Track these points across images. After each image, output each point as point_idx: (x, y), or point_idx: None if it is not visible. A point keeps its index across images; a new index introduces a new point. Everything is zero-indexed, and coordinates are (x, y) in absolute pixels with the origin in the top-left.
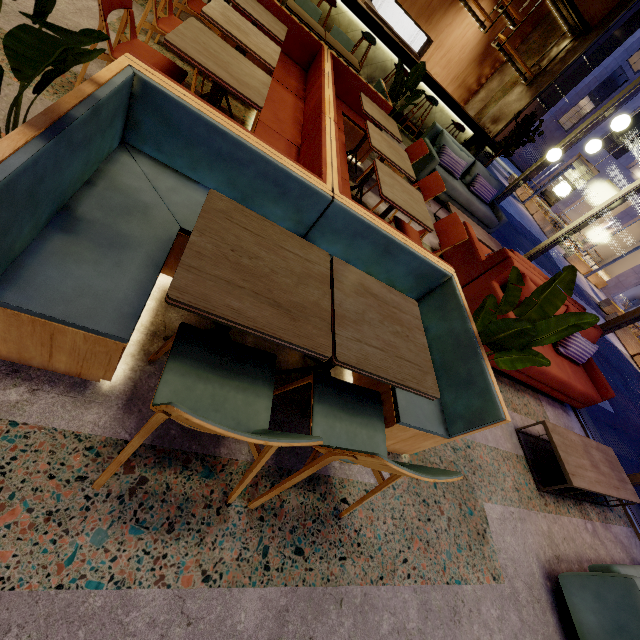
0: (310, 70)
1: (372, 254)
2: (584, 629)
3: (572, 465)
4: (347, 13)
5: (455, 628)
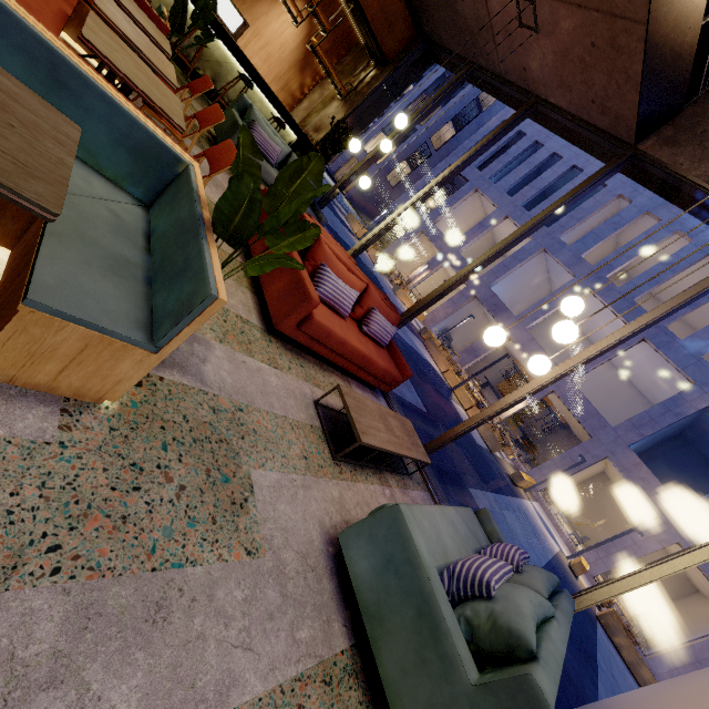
0: None
1: (30, 79)
2: (359, 581)
3: (364, 425)
4: None
5: (153, 631)
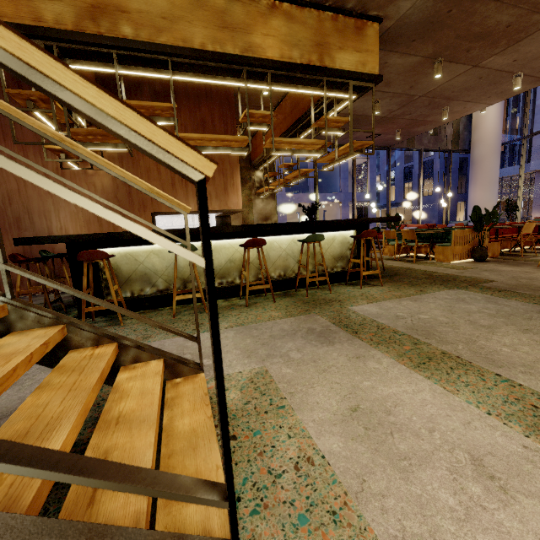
0: None
1: None
2: None
3: None
4: None
5: None
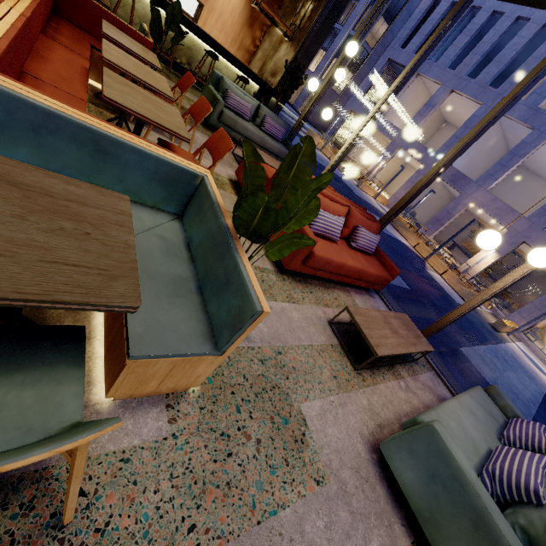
0: None
1: (83, 157)
2: (408, 488)
3: (375, 338)
4: None
5: None
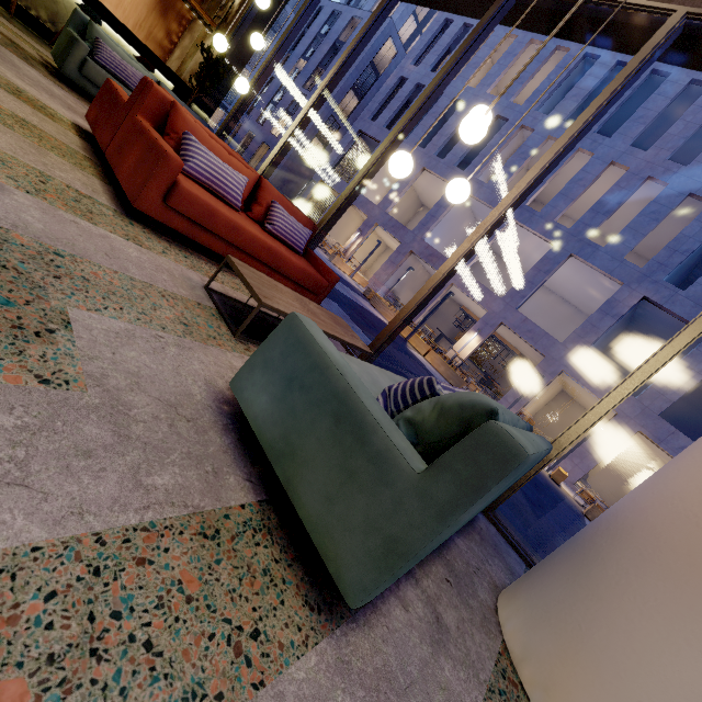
0: None
1: None
2: (260, 422)
3: (268, 294)
4: None
5: None
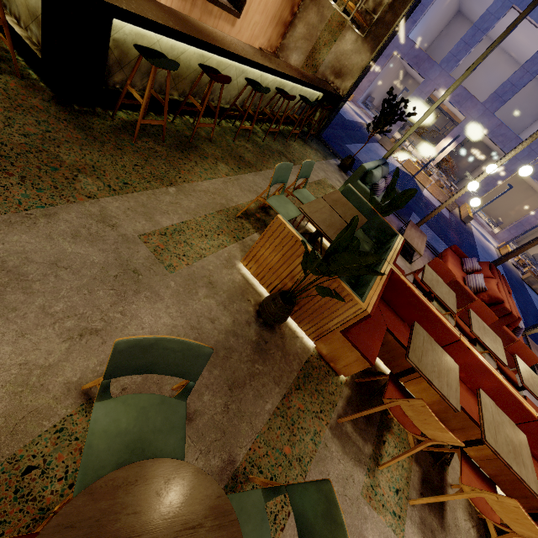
0: (392, 299)
1: None
2: None
3: None
4: (214, 56)
5: None
